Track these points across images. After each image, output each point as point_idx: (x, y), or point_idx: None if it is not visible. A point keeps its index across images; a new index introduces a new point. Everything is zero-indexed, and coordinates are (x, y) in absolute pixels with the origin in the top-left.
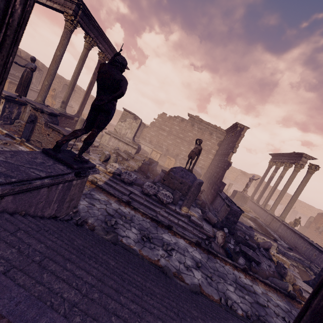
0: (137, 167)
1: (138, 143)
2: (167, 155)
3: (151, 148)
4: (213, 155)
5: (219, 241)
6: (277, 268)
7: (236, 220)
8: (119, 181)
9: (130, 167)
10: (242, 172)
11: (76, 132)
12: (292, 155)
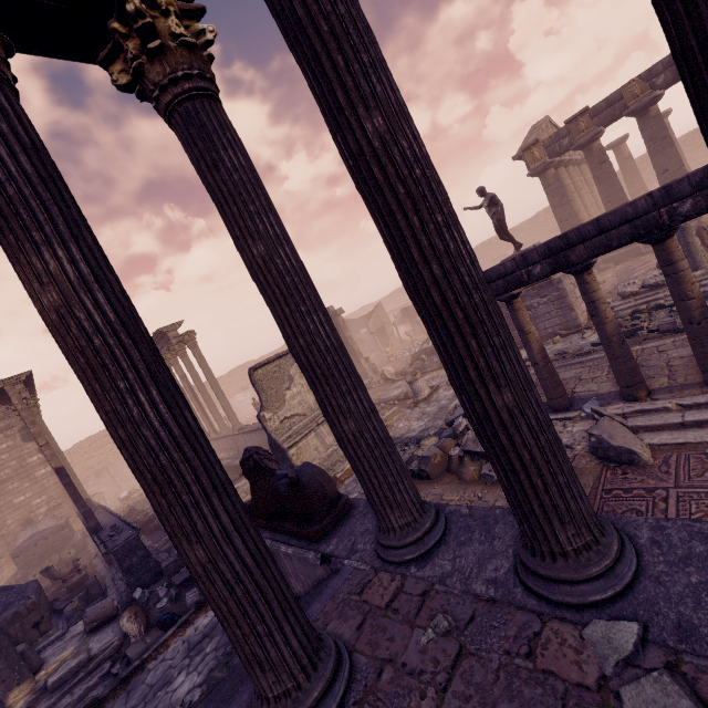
0: None
1: None
2: None
3: None
4: (43, 464)
5: (135, 633)
6: None
7: (143, 551)
8: None
9: None
10: None
11: None
12: (157, 339)
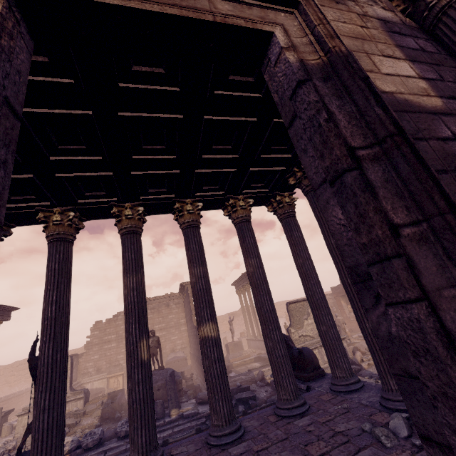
0: (97, 419)
1: (80, 387)
2: None
3: (104, 377)
4: (184, 325)
5: None
6: (272, 387)
7: None
8: (83, 454)
9: (88, 428)
10: (230, 314)
11: (30, 427)
12: (243, 276)
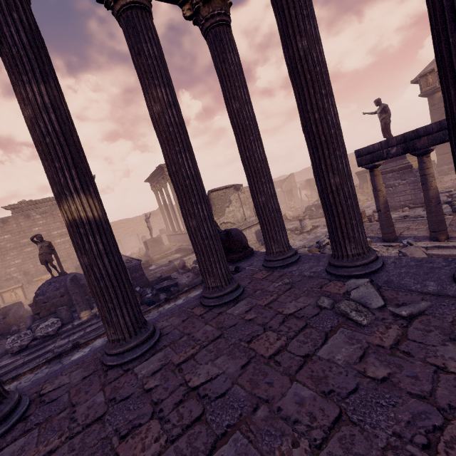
0: None
1: None
2: (32, 279)
3: None
4: None
5: None
6: (194, 272)
7: (142, 272)
8: None
9: None
10: (148, 214)
11: None
12: (158, 171)
